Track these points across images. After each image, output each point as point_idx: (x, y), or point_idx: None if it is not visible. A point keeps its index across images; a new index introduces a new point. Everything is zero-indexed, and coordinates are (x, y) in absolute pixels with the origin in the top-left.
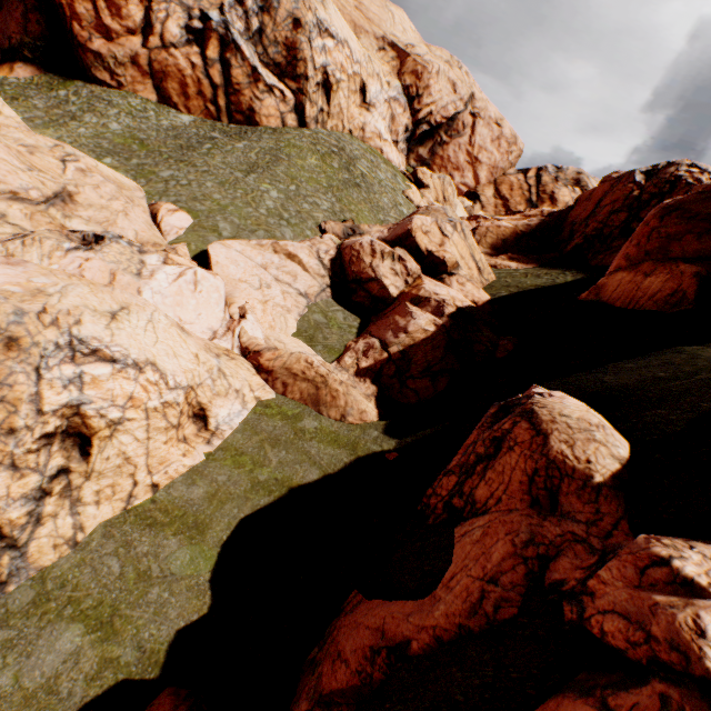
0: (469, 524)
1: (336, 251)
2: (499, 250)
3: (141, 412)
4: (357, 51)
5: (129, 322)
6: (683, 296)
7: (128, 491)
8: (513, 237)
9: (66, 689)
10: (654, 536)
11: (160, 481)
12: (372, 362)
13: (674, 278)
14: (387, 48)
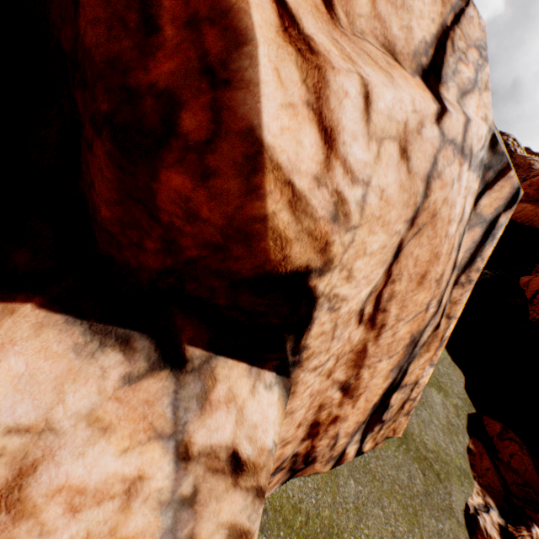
0: None
1: None
2: None
3: None
4: None
5: None
6: None
7: None
8: None
9: (454, 422)
10: None
11: None
12: None
13: None
14: None
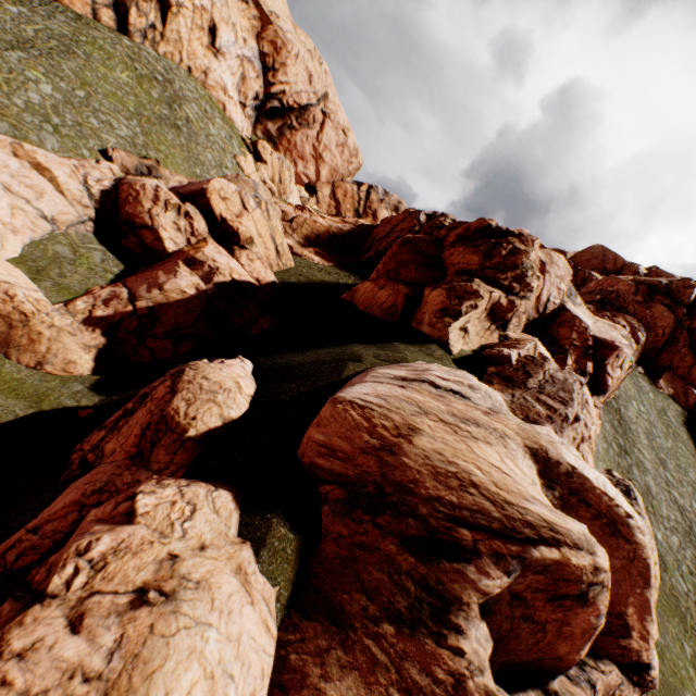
0: (82, 478)
1: (113, 184)
2: (312, 243)
3: None
4: None
5: None
6: (397, 309)
7: None
8: (327, 235)
9: None
10: (168, 477)
11: None
12: (112, 313)
13: (395, 294)
14: (251, 3)
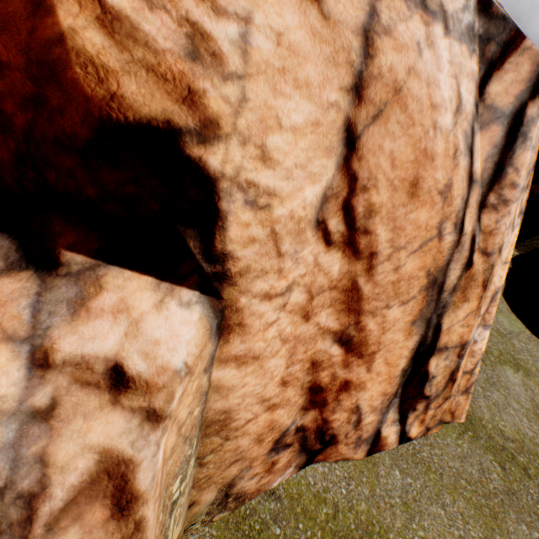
0: None
1: None
2: None
3: None
4: None
5: None
6: None
7: None
8: None
9: None
10: None
11: None
12: None
13: None
14: None
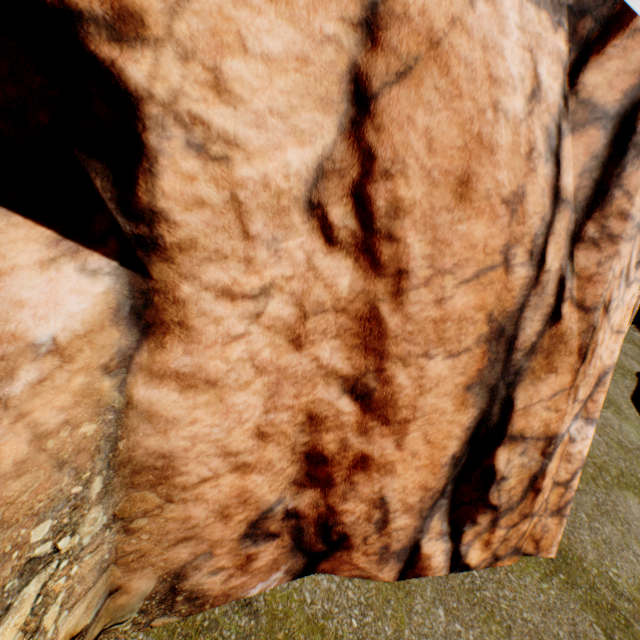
0: None
1: None
2: None
3: None
4: None
5: None
6: None
7: None
8: None
9: None
10: None
11: None
12: None
13: None
14: None
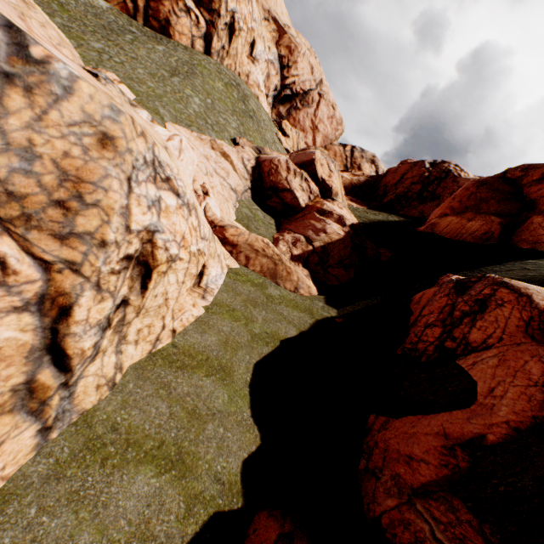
0: (474, 357)
1: (255, 162)
2: None
3: (187, 254)
4: (256, 12)
5: (177, 162)
6: (492, 235)
7: (156, 334)
8: (350, 186)
9: (161, 533)
10: None
11: (177, 328)
12: (301, 252)
13: (487, 224)
14: (270, 20)
